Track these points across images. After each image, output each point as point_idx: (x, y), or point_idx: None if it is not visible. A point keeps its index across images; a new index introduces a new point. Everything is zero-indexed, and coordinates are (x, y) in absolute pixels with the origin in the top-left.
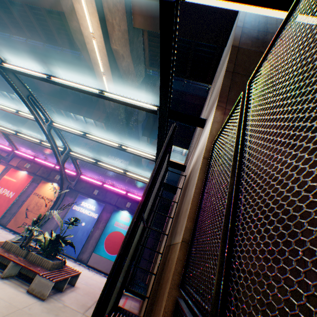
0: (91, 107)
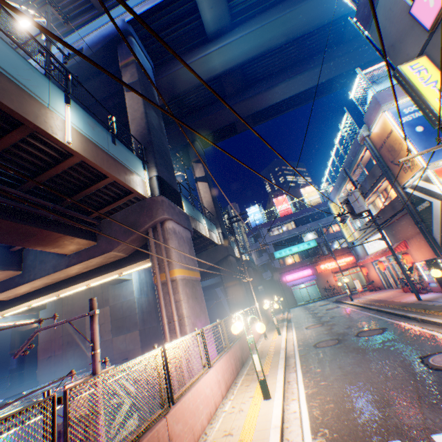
0: None
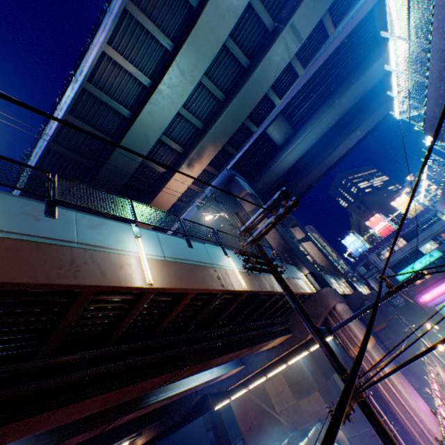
0: (151, 419)
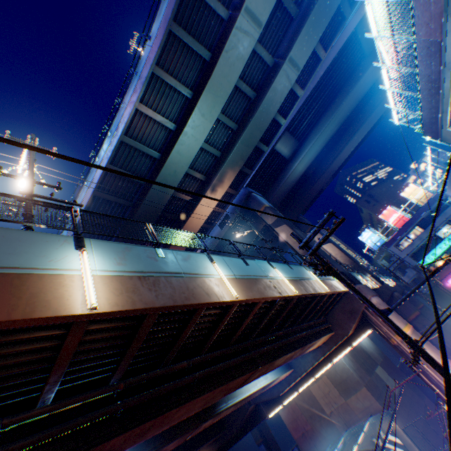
0: (210, 435)
